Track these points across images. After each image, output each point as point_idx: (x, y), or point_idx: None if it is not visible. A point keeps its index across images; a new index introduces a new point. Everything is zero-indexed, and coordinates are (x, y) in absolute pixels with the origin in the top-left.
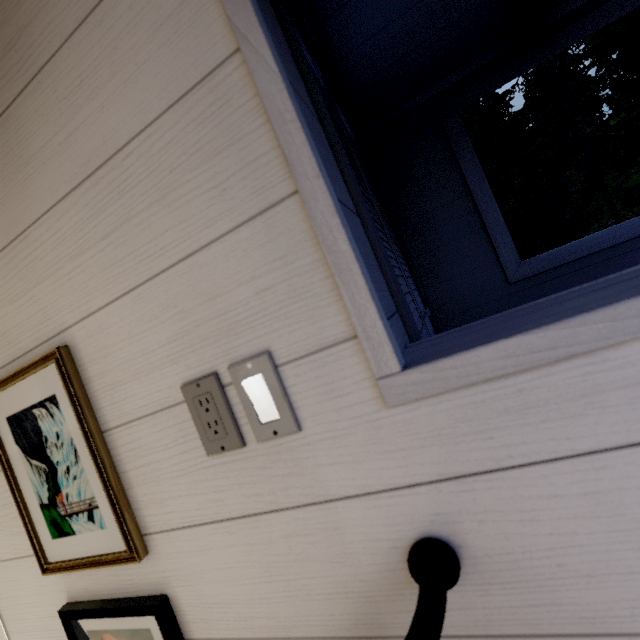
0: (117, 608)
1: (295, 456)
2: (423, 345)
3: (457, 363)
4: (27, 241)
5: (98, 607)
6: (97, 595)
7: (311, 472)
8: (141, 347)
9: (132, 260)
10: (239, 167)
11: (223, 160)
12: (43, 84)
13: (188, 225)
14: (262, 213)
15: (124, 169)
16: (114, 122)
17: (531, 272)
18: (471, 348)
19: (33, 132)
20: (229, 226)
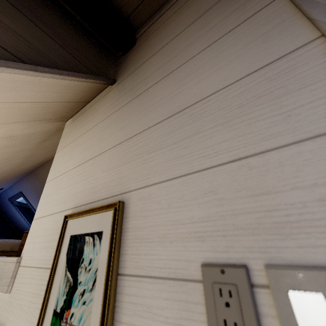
0: None
1: None
2: None
3: None
4: (129, 142)
5: None
6: None
7: None
8: (174, 217)
9: (189, 157)
10: (309, 100)
11: (291, 97)
12: (170, 77)
13: (245, 138)
14: None
15: (202, 108)
16: (204, 86)
17: None
18: None
19: (156, 96)
20: (289, 140)
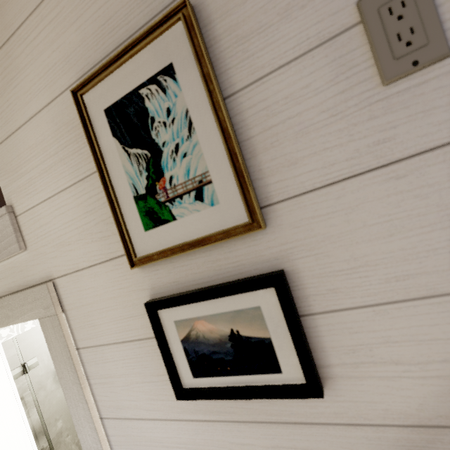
0: (223, 287)
1: None
2: None
3: None
4: None
5: (196, 291)
6: (188, 286)
7: None
8: None
9: None
10: None
11: None
12: None
13: None
14: None
15: None
16: None
17: None
18: None
19: None
20: None
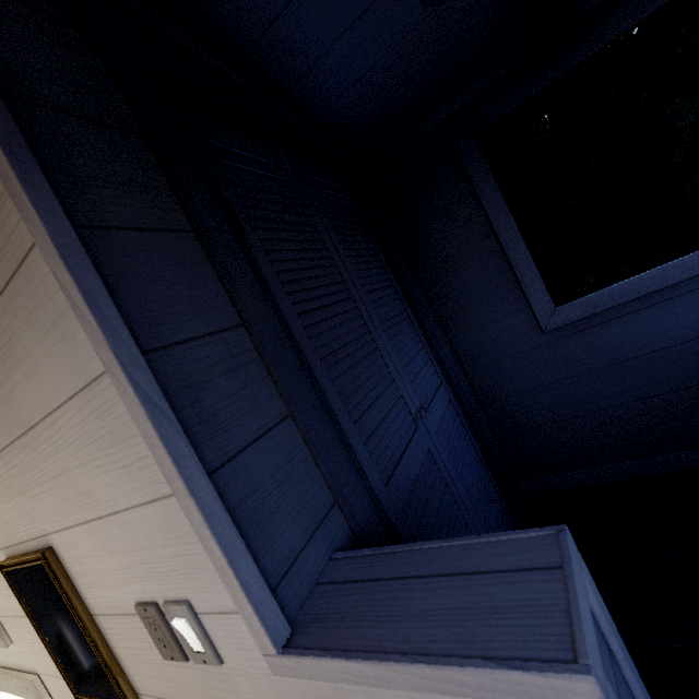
0: None
1: (224, 679)
2: (337, 571)
3: (314, 664)
4: (3, 461)
5: None
6: None
7: (237, 693)
8: (102, 566)
9: (78, 501)
10: (135, 459)
11: (122, 450)
12: None
13: (110, 490)
14: (160, 499)
15: (54, 431)
16: (38, 393)
17: (567, 320)
18: (324, 654)
19: None
20: (139, 501)
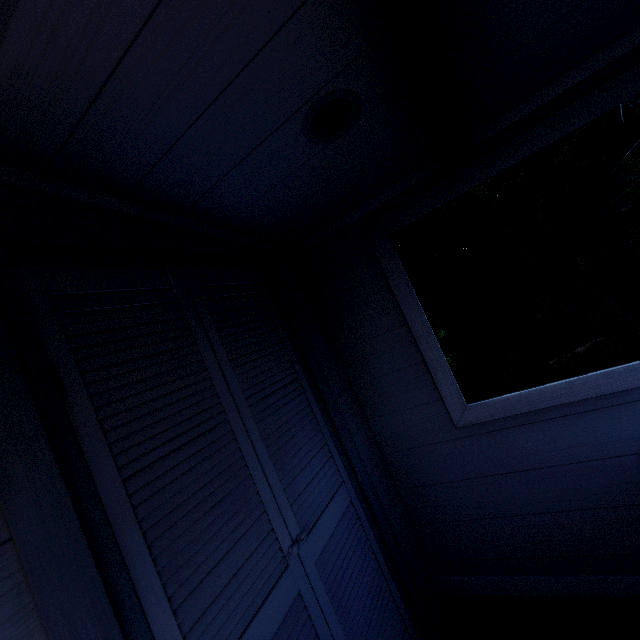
0: None
1: None
2: None
3: None
4: None
5: None
6: None
7: None
8: None
9: None
10: None
11: None
12: None
13: None
14: None
15: None
16: None
17: (478, 419)
18: None
19: None
20: None
